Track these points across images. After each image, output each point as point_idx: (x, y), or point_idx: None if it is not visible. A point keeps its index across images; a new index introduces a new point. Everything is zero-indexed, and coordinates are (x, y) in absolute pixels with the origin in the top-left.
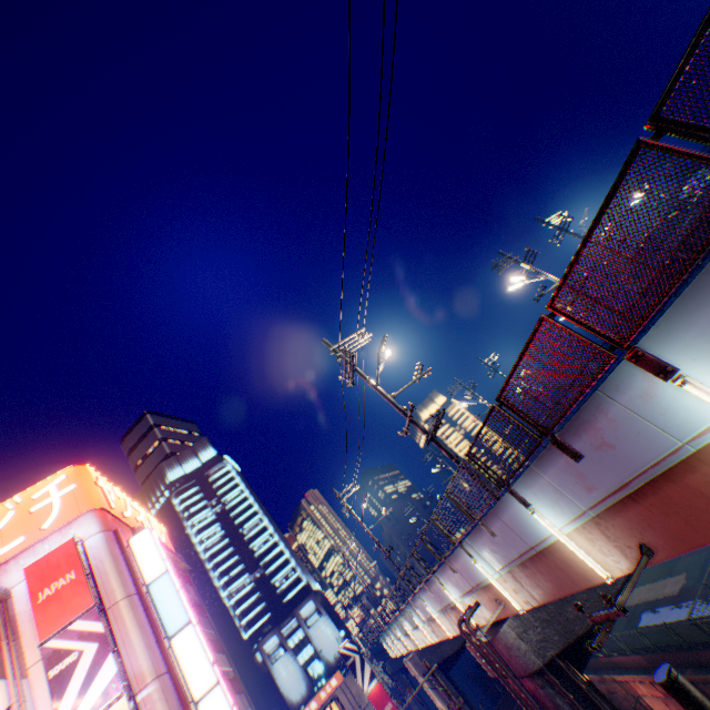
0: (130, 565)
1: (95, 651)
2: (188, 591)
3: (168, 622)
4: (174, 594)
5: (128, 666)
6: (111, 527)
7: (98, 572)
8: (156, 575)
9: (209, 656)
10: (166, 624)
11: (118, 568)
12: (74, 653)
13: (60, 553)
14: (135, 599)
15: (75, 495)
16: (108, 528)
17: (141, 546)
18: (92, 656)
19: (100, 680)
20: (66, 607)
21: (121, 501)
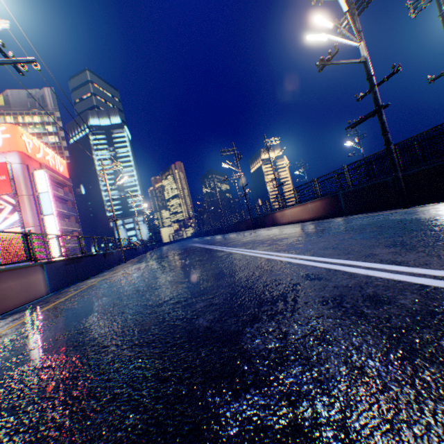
0: (32, 183)
1: (12, 209)
2: (67, 196)
3: (45, 210)
4: (49, 202)
5: (24, 218)
6: (26, 163)
7: (17, 180)
8: (44, 191)
9: (57, 228)
10: (44, 210)
11: (26, 182)
12: (4, 206)
13: (0, 166)
14: (32, 197)
15: (10, 141)
16: (24, 163)
17: (39, 177)
18: (10, 210)
19: (12, 219)
20: (1, 188)
21: (37, 148)
